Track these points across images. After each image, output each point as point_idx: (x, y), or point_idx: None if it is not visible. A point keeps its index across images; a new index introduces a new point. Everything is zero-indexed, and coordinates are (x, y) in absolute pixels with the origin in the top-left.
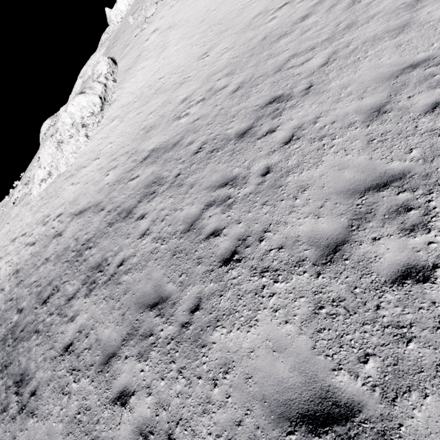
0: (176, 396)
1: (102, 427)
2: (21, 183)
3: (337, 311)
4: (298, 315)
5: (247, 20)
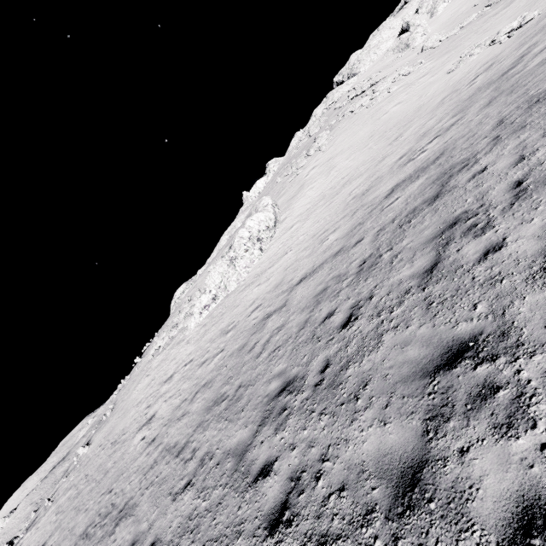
0: None
1: None
2: (166, 330)
3: None
4: None
5: (433, 106)
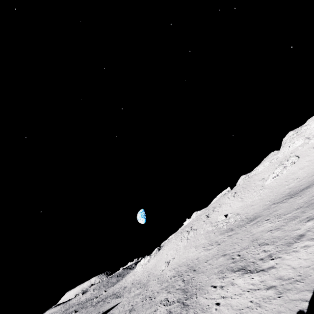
0: (92, 311)
1: (91, 311)
2: None
3: (94, 313)
4: (94, 312)
5: (151, 271)
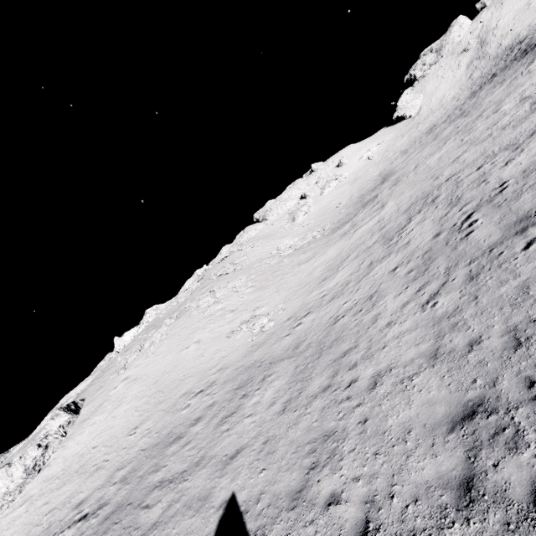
0: None
1: None
2: None
3: None
4: None
5: (177, 396)
